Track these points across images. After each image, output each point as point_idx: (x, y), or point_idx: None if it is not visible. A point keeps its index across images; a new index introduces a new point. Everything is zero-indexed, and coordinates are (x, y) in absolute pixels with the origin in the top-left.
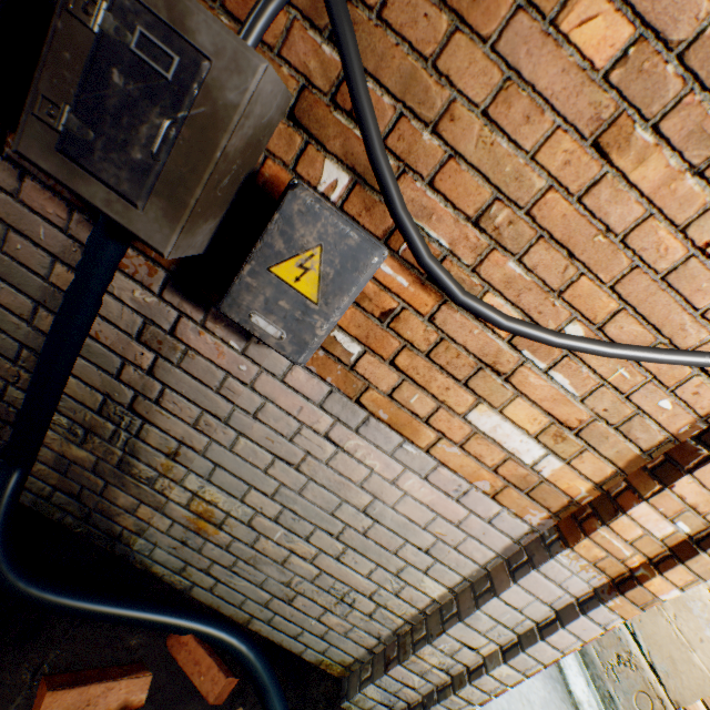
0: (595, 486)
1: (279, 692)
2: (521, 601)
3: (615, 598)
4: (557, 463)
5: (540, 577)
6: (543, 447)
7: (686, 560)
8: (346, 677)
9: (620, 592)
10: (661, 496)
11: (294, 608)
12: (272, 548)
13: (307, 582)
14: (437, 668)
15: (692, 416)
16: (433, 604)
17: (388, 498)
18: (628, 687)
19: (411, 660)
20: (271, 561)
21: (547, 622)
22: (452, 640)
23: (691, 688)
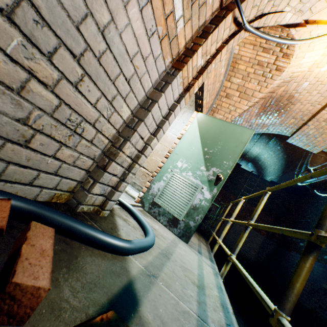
0: (185, 45)
1: (50, 208)
2: (163, 105)
3: (187, 94)
4: (182, 24)
5: (171, 89)
6: (182, 10)
7: (203, 73)
8: (71, 199)
9: (188, 91)
10: (205, 44)
11: (31, 151)
12: (4, 67)
13: (47, 117)
14: (128, 157)
15: (211, 12)
16: (123, 125)
17: (120, 24)
18: (139, 177)
19: (119, 156)
20: (2, 89)
21: (167, 114)
22: (137, 136)
23: (154, 165)
